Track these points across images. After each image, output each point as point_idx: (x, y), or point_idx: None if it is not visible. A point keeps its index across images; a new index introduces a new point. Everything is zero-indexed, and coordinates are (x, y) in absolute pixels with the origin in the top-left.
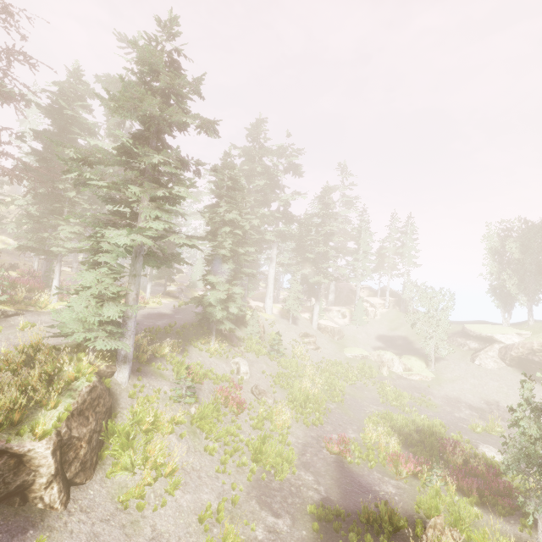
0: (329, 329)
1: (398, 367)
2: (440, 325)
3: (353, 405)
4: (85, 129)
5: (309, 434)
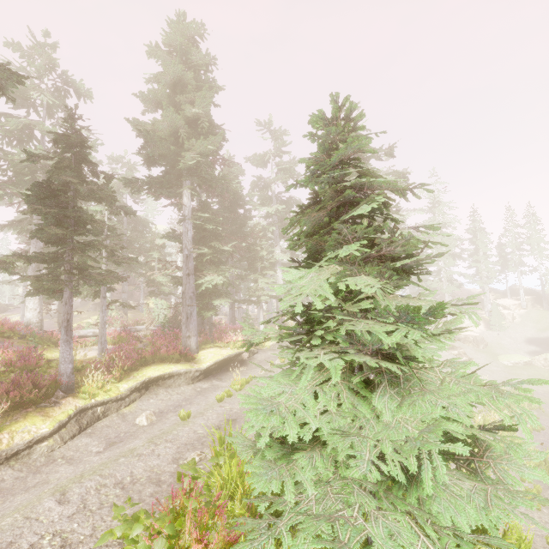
0: (470, 339)
1: None
2: None
3: None
4: (243, 200)
5: (537, 438)
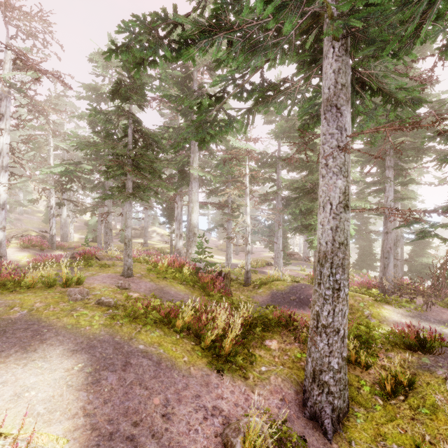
0: None
1: None
2: None
3: None
4: None
5: None
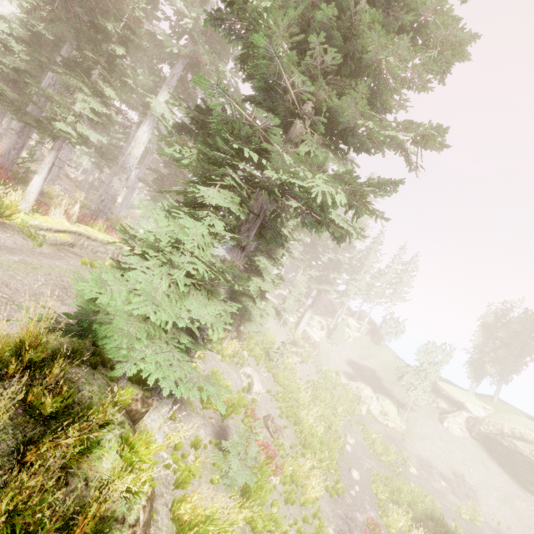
0: (311, 341)
1: (375, 407)
2: (428, 379)
3: (351, 455)
4: None
5: (336, 510)
